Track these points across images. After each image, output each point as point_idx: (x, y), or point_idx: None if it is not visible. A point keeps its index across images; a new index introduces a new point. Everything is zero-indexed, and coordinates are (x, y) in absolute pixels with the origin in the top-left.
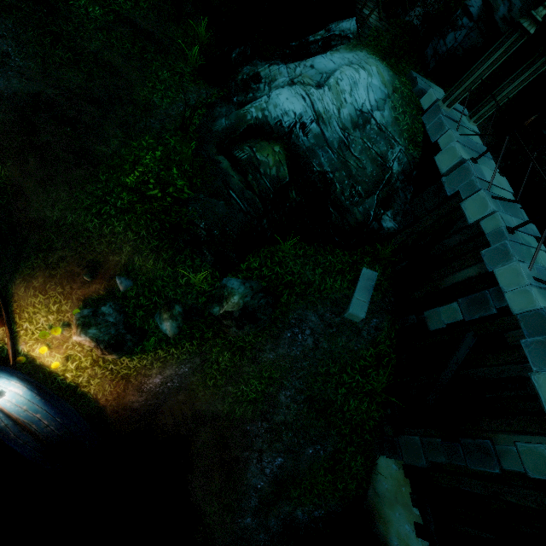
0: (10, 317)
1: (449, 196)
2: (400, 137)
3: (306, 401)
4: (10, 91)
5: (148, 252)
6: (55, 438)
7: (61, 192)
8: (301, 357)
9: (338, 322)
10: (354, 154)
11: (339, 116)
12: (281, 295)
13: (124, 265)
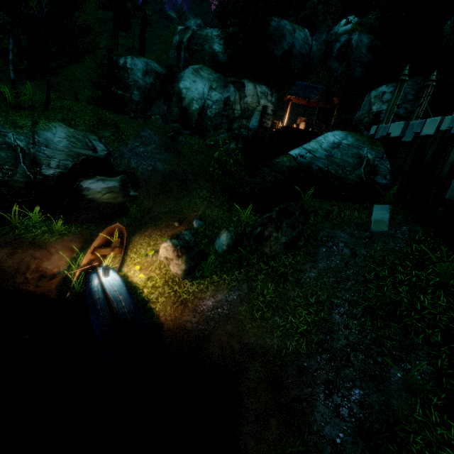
0: (125, 252)
1: (411, 141)
2: (364, 144)
3: (366, 313)
4: (163, 170)
5: (214, 207)
6: (124, 320)
7: (171, 202)
8: (342, 266)
9: (368, 235)
10: (337, 157)
11: (321, 148)
12: (308, 218)
13: (199, 216)
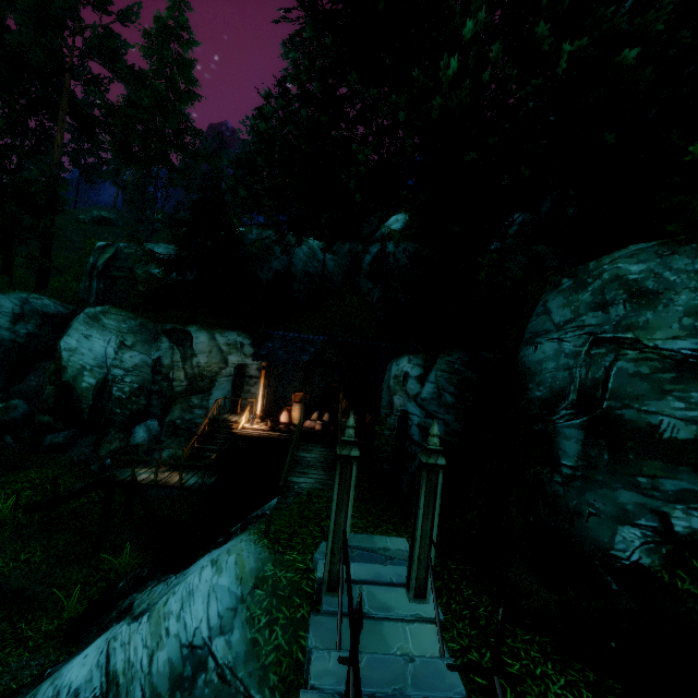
0: None
1: None
2: (262, 687)
3: None
4: None
5: None
6: None
7: None
8: None
9: None
10: None
11: (149, 670)
12: None
13: None
